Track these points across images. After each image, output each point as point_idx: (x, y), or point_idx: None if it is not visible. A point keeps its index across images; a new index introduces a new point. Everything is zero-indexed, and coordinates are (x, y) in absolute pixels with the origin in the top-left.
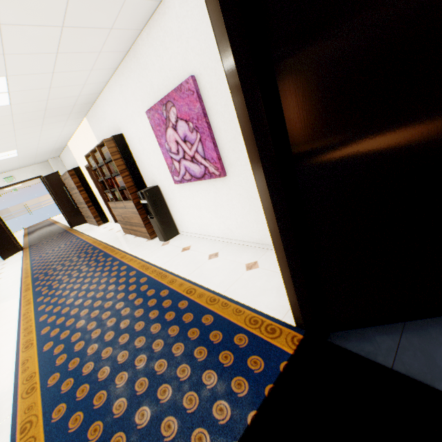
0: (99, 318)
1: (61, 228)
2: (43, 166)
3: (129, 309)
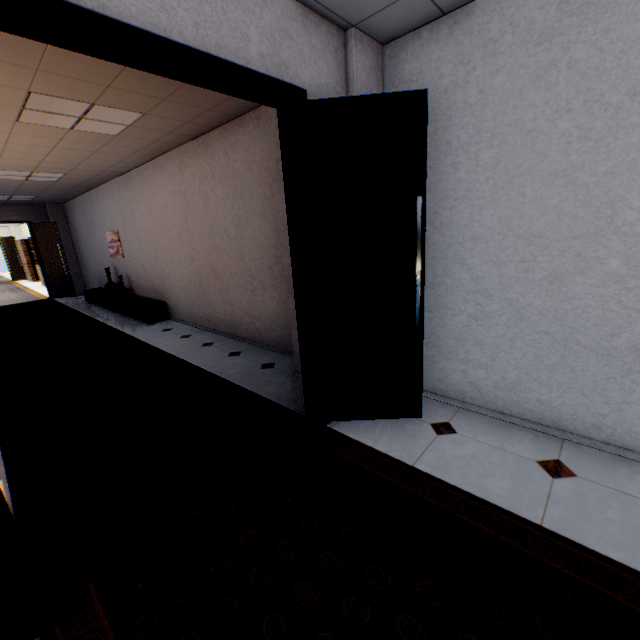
0: (4, 298)
1: (4, 280)
2: (4, 230)
3: (16, 297)
